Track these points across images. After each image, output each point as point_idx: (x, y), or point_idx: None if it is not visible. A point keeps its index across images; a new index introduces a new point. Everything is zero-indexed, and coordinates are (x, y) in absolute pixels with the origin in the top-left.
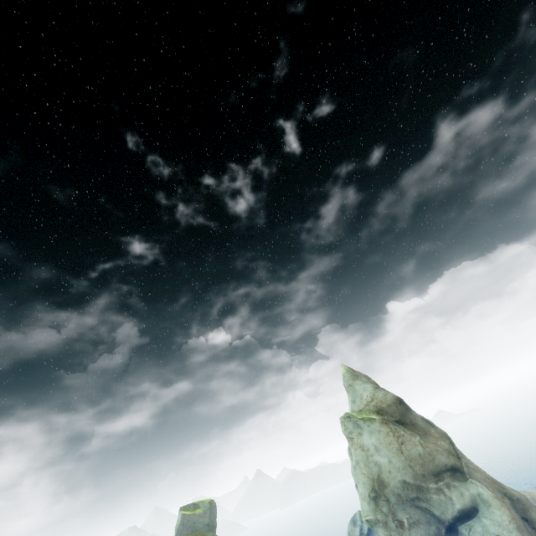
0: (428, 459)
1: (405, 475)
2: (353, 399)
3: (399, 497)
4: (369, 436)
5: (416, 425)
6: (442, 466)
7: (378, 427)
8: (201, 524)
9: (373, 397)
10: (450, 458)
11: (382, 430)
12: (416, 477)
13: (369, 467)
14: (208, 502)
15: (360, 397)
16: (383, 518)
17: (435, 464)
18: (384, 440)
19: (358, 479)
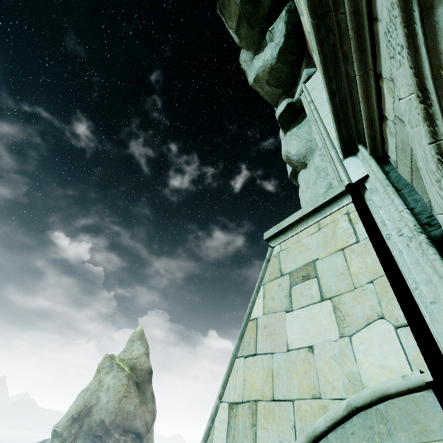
0: (131, 417)
1: (108, 417)
2: (126, 349)
3: (90, 429)
4: (112, 378)
5: (145, 394)
6: (134, 428)
7: (122, 376)
8: None
9: (138, 357)
10: (144, 427)
11: (123, 380)
12: (113, 423)
13: (92, 397)
14: None
15: (131, 352)
16: (66, 436)
17: (132, 424)
18: (118, 387)
19: (77, 400)
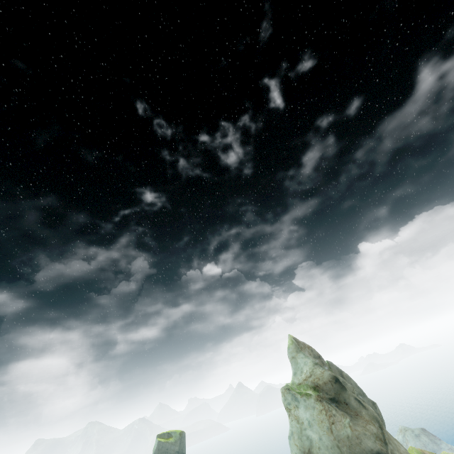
0: (355, 442)
1: None
2: (294, 371)
3: None
4: (304, 411)
5: (349, 404)
6: (368, 451)
7: (312, 403)
8: (172, 451)
9: (312, 373)
10: (377, 443)
11: (316, 406)
12: None
13: (302, 440)
14: (178, 433)
15: (301, 370)
16: None
17: (362, 448)
18: (317, 417)
19: (291, 448)
